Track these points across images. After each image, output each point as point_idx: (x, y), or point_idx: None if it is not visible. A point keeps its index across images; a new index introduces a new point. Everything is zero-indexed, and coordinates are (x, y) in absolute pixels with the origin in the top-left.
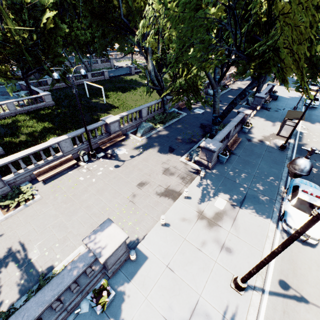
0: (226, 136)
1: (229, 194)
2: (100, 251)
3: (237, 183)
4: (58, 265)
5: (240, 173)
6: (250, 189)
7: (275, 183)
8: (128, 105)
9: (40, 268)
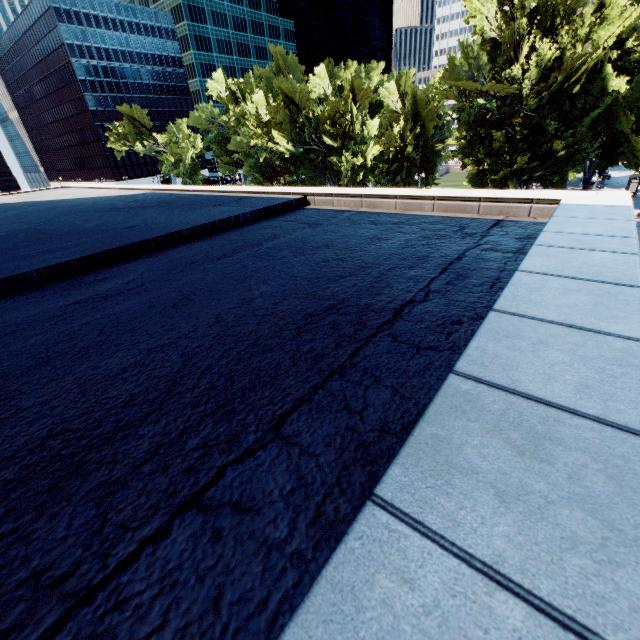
0: None
1: None
2: None
3: None
4: None
5: None
6: None
7: (638, 204)
8: None
9: None
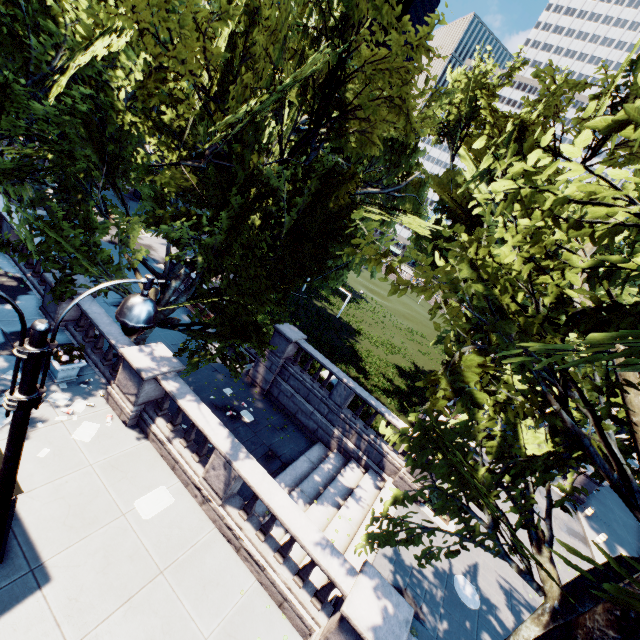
0: (566, 455)
1: (625, 549)
2: None
3: (618, 533)
4: None
5: (610, 519)
6: (635, 546)
7: None
8: (368, 332)
9: None
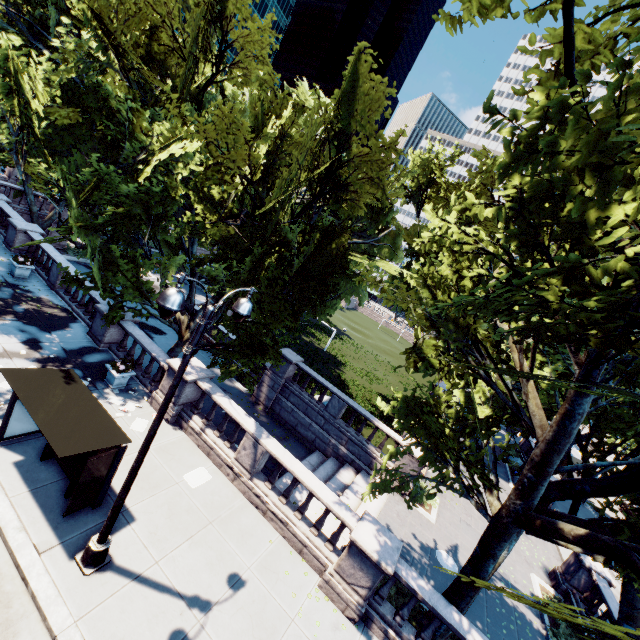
0: None
1: None
2: (605, 575)
3: None
4: (538, 592)
5: None
6: None
7: None
8: (352, 365)
9: (524, 592)
